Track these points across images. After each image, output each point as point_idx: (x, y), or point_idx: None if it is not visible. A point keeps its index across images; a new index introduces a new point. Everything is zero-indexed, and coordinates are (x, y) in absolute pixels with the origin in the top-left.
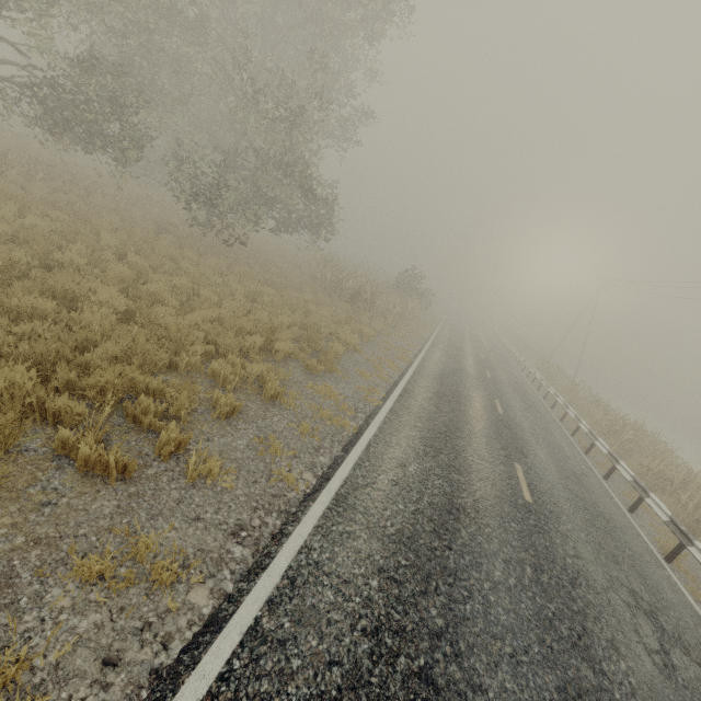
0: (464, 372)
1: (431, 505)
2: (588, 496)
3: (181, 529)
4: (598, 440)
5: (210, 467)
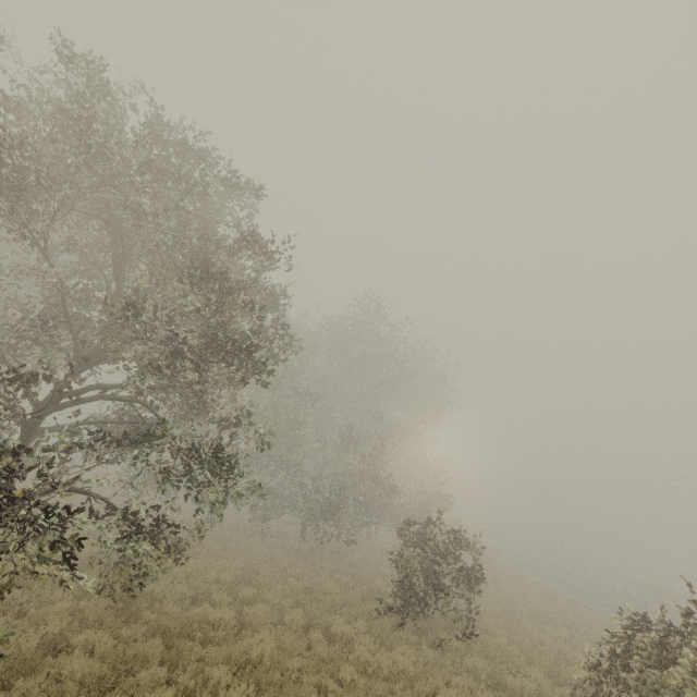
0: (572, 587)
1: None
2: None
3: None
4: (665, 603)
5: None
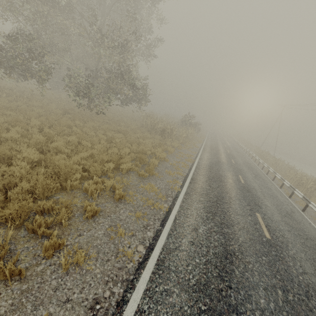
0: (221, 162)
1: (214, 255)
2: (298, 226)
3: (54, 313)
4: (296, 191)
5: (78, 257)
